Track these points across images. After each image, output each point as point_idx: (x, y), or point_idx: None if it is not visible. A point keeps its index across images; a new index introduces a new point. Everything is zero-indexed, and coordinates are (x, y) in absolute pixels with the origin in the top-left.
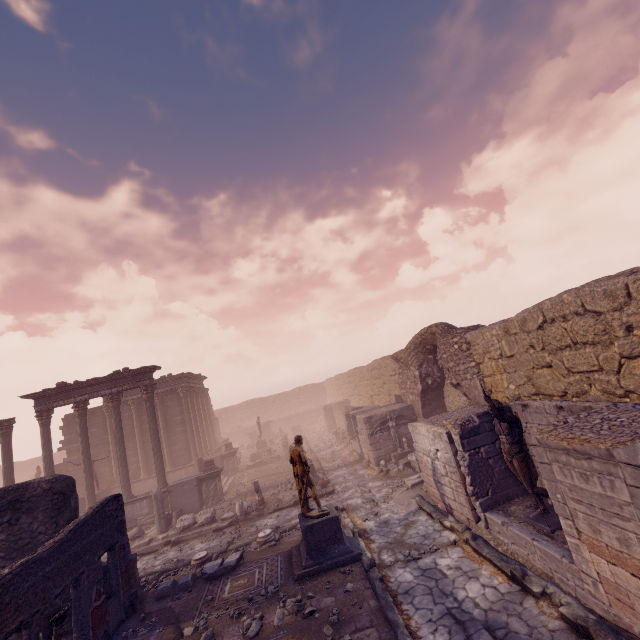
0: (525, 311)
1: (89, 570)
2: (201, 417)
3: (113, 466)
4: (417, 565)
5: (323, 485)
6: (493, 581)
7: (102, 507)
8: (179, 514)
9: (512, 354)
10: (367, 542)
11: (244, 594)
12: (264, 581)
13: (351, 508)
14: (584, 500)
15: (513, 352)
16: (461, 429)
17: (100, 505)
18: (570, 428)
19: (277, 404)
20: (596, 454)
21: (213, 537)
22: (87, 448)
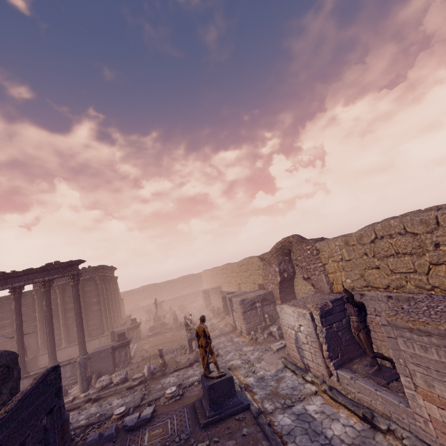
0: (362, 230)
1: (33, 433)
2: (112, 298)
3: (39, 338)
4: (292, 411)
5: None
6: (350, 421)
7: (44, 377)
8: (98, 376)
9: (350, 259)
10: (251, 394)
11: (161, 442)
12: (176, 430)
13: (234, 368)
14: (422, 364)
15: (351, 257)
16: (321, 311)
17: (43, 376)
18: (408, 313)
19: (166, 288)
20: (435, 333)
21: (127, 394)
22: (20, 325)
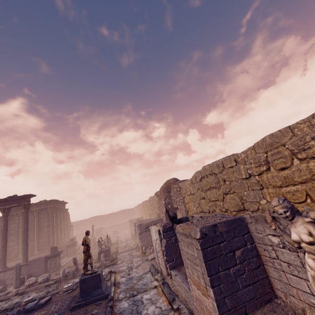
0: (195, 173)
1: None
2: (60, 224)
3: None
4: (133, 299)
5: (112, 260)
6: (162, 304)
7: None
8: (29, 277)
9: (194, 193)
10: (116, 288)
11: None
12: (54, 311)
13: (119, 271)
14: (189, 258)
15: (194, 192)
16: (163, 227)
17: None
18: (191, 224)
19: (109, 219)
20: (188, 234)
21: (43, 290)
22: None
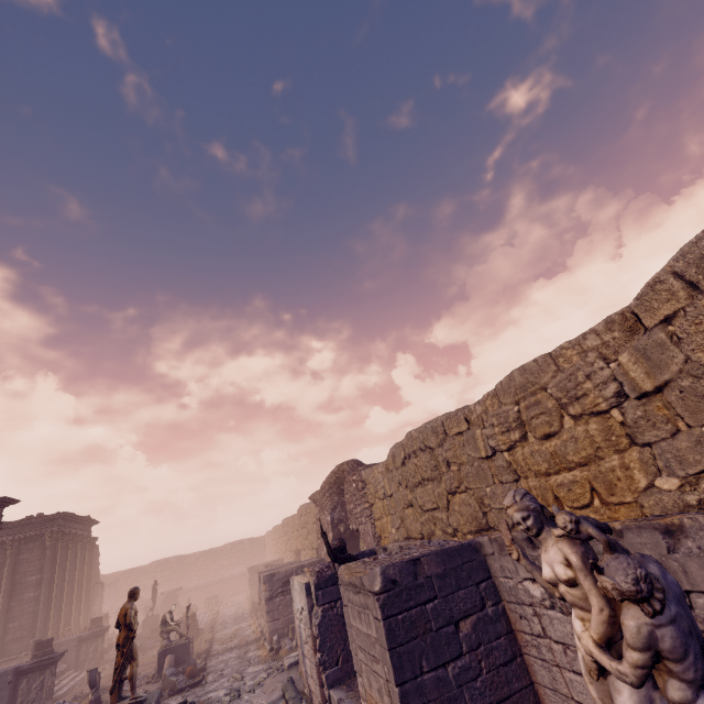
0: (394, 446)
1: None
2: (72, 578)
3: None
4: None
5: (192, 674)
6: None
7: None
8: None
9: (391, 493)
10: None
11: None
12: None
13: (205, 703)
14: (362, 645)
15: (392, 491)
16: (318, 577)
17: None
18: (371, 563)
19: (200, 565)
20: (359, 585)
21: None
22: None
